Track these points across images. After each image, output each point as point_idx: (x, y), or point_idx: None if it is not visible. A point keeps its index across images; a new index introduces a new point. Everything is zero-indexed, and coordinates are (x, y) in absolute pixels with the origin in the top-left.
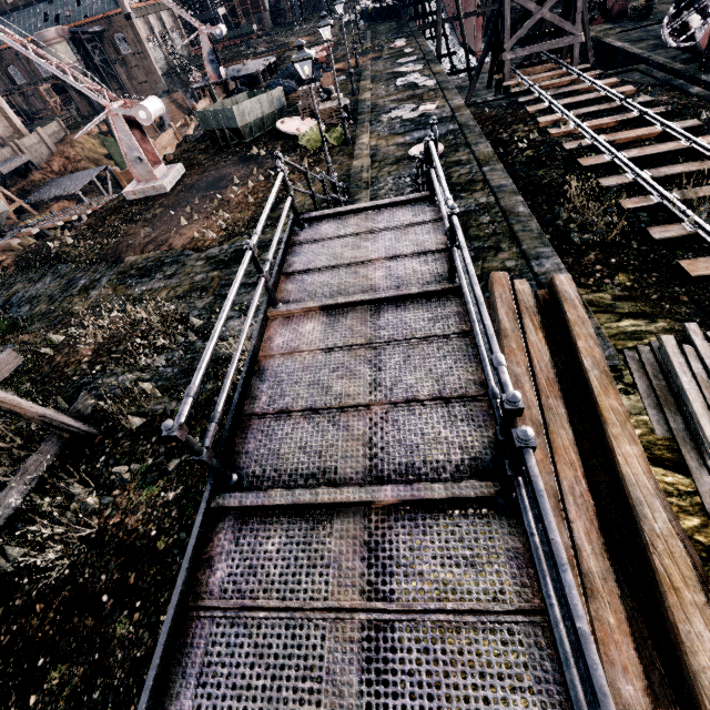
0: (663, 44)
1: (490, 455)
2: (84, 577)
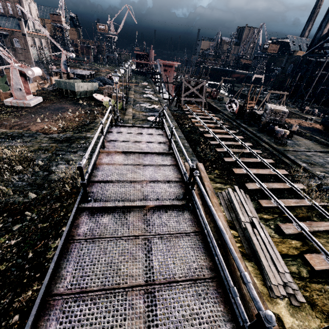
0: (226, 109)
1: (182, 196)
2: None
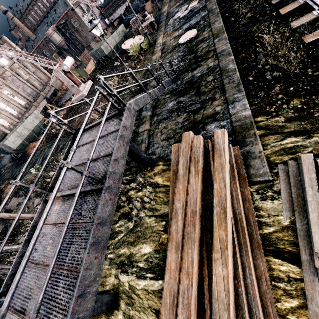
0: None
1: None
2: None
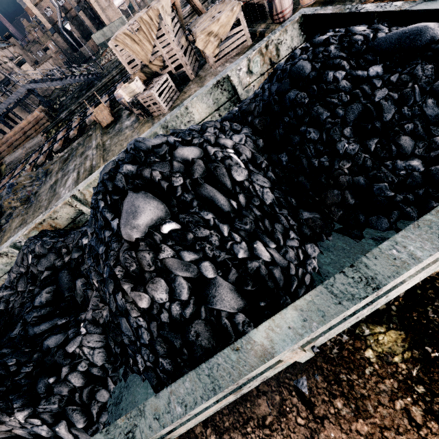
0: None
1: None
2: None
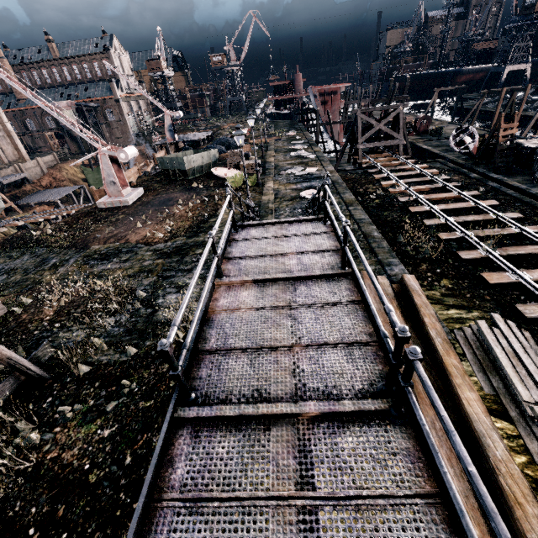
0: (451, 150)
1: (382, 382)
2: (15, 510)
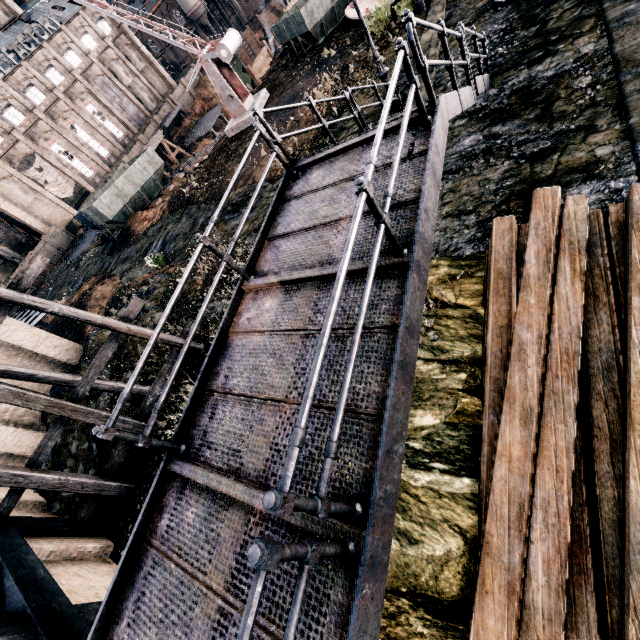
0: None
1: (359, 491)
2: None
